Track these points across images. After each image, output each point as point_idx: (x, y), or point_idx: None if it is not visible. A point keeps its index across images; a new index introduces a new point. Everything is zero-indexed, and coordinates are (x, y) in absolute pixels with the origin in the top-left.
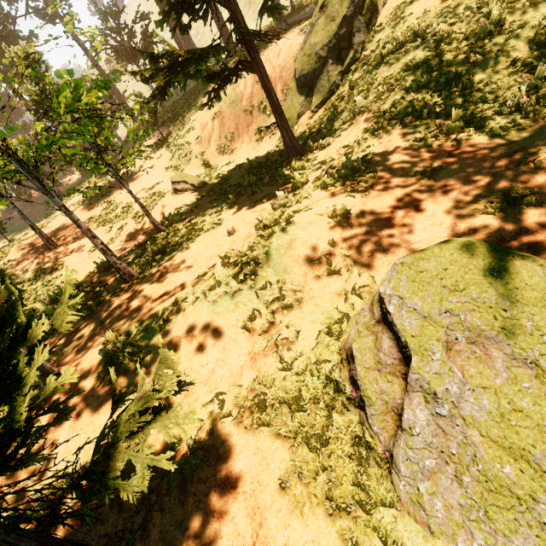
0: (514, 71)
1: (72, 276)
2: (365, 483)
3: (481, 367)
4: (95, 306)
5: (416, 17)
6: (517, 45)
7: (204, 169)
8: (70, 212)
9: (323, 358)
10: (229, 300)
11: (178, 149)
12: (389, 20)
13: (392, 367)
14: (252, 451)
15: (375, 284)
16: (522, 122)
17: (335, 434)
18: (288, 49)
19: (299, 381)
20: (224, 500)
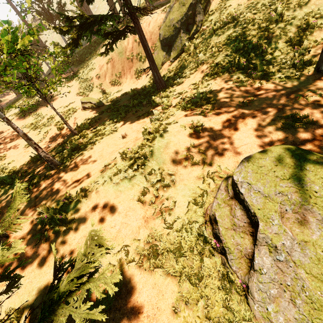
0: (290, 44)
1: (13, 165)
2: (231, 306)
3: (302, 228)
4: (31, 186)
5: (233, 8)
6: (291, 29)
7: (102, 94)
8: (10, 122)
9: (193, 220)
10: (127, 182)
11: (84, 81)
12: (217, 8)
13: (243, 228)
14: (151, 286)
15: (222, 171)
16: (296, 74)
17: (207, 272)
18: (155, 21)
19: (179, 236)
20: (134, 322)
